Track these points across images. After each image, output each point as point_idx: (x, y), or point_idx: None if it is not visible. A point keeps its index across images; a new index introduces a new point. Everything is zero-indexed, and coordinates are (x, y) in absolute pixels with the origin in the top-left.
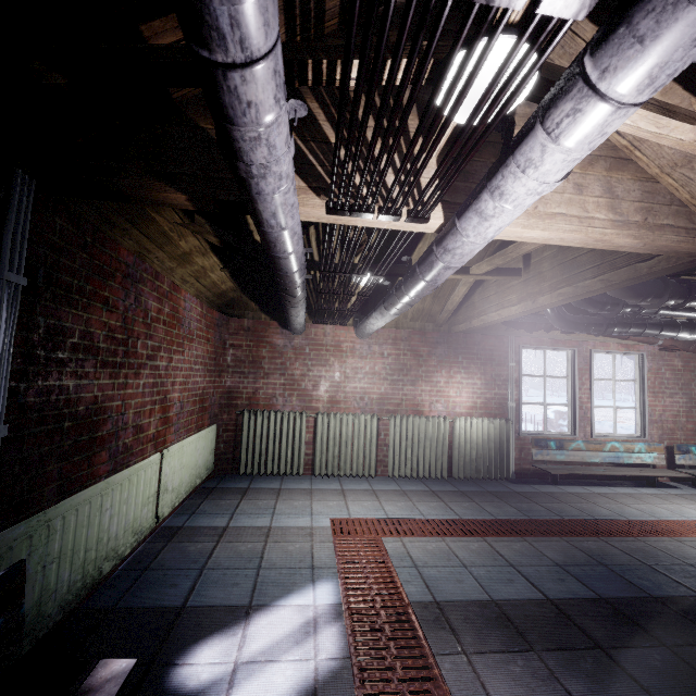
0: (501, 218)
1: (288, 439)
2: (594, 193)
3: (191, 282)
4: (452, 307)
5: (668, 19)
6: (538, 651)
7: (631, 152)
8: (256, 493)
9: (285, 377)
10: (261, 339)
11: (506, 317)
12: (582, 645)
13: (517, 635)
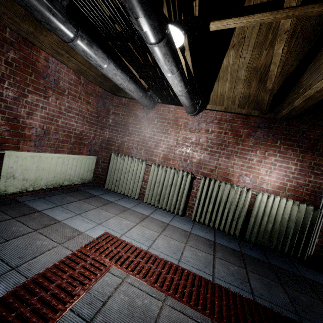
0: None
1: (132, 175)
2: None
3: (66, 55)
4: (272, 84)
5: None
6: None
7: None
8: (95, 199)
9: (139, 137)
10: (130, 111)
11: None
12: None
13: None
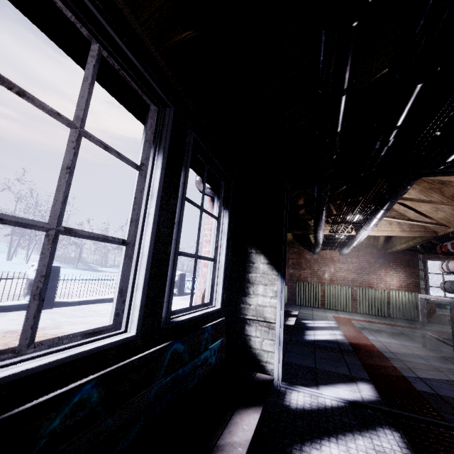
0: (362, 237)
1: (313, 293)
2: (394, 224)
3: None
4: (381, 243)
5: (366, 227)
6: (389, 334)
7: (405, 214)
8: (304, 309)
9: (311, 270)
10: (301, 256)
11: (402, 248)
12: (404, 336)
13: (385, 333)
